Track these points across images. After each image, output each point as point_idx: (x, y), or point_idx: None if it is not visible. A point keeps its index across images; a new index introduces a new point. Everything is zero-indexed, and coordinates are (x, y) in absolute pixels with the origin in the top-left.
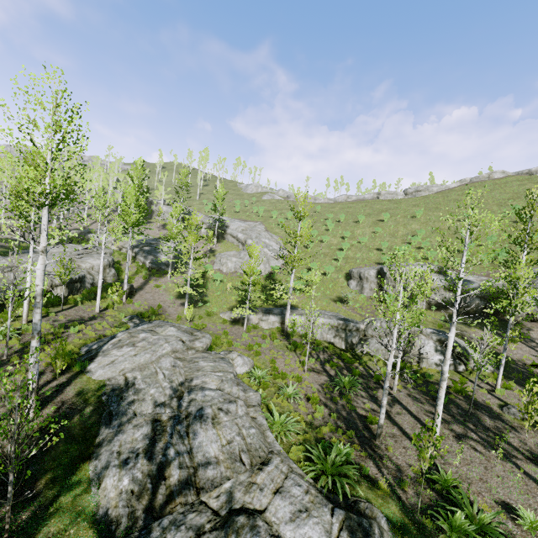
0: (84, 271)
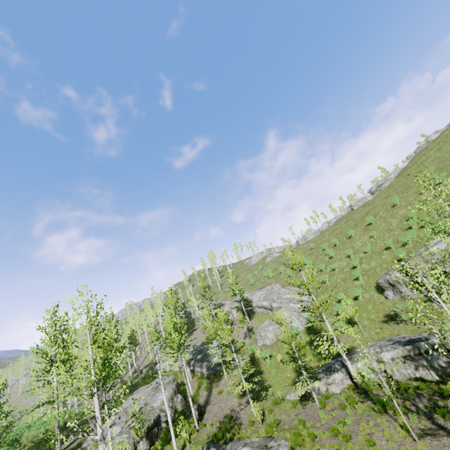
0: (157, 411)
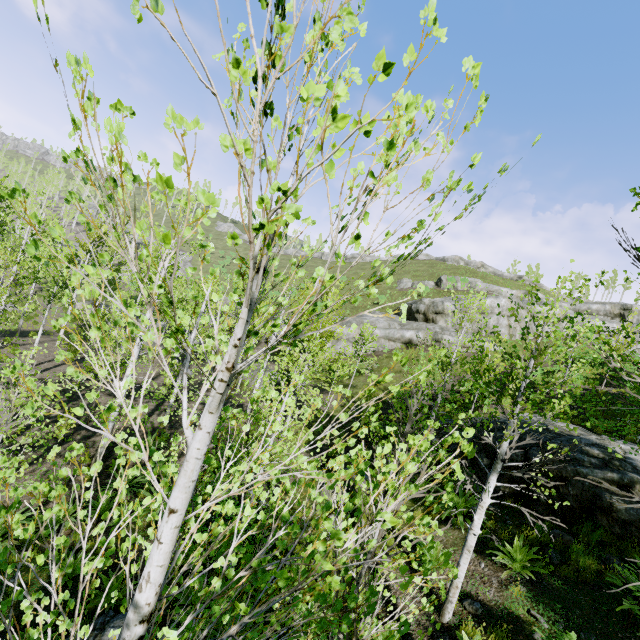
0: None
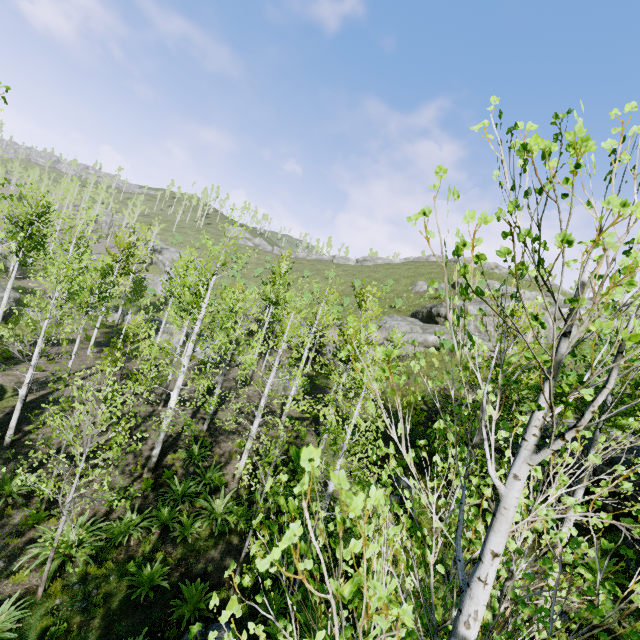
0: None
